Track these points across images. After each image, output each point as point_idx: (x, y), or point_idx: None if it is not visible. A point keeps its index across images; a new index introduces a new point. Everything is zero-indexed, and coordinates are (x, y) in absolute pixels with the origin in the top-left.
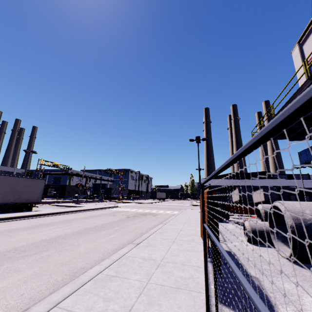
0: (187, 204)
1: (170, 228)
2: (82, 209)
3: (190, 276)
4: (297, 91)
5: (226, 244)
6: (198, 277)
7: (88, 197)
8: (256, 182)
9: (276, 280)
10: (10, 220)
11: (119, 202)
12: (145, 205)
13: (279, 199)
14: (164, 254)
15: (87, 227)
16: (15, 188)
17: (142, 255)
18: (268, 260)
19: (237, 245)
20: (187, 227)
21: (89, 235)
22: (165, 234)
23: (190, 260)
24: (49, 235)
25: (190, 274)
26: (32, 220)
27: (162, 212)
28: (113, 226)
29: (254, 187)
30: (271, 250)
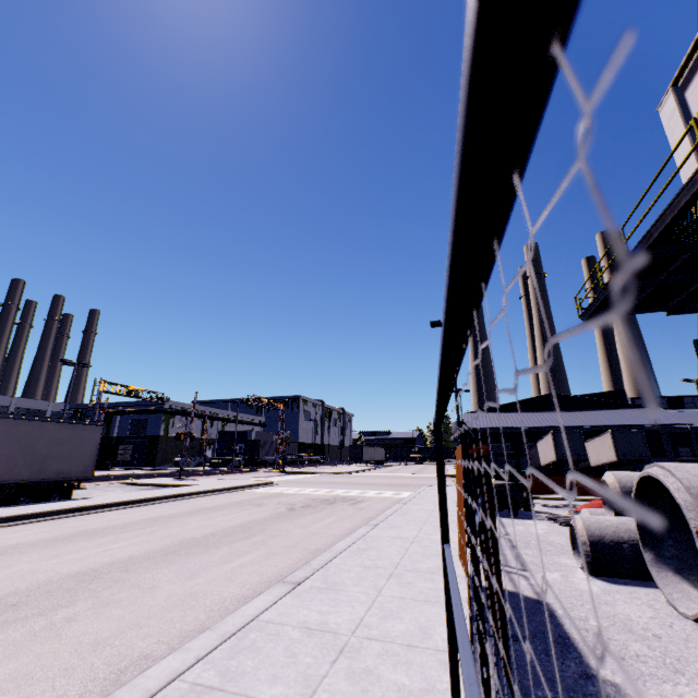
0: (434, 472)
1: (386, 536)
2: (186, 493)
3: (425, 686)
4: (681, 190)
5: (527, 578)
6: (447, 690)
7: (208, 463)
8: (593, 416)
9: (674, 692)
10: (13, 523)
11: (276, 473)
12: (335, 478)
13: (652, 455)
14: (362, 614)
15: (189, 538)
16: (32, 447)
17: (302, 618)
18: (643, 626)
19: (555, 581)
20: (430, 533)
21: (188, 559)
22: (371, 553)
23: (429, 631)
24: (91, 561)
25: (427, 678)
26: (65, 521)
27: (373, 495)
28: (251, 534)
29: (590, 429)
30: (647, 594)
